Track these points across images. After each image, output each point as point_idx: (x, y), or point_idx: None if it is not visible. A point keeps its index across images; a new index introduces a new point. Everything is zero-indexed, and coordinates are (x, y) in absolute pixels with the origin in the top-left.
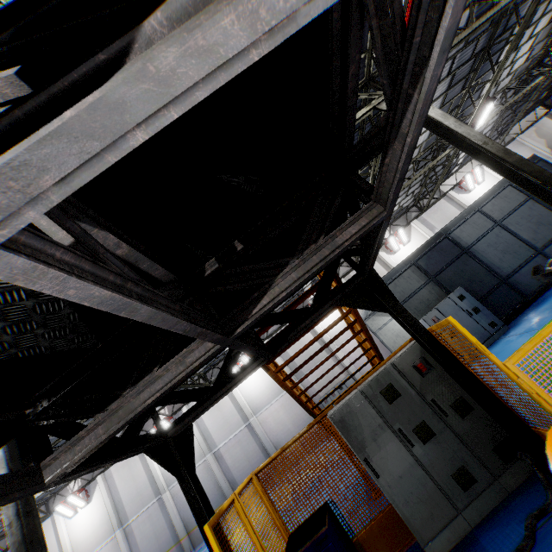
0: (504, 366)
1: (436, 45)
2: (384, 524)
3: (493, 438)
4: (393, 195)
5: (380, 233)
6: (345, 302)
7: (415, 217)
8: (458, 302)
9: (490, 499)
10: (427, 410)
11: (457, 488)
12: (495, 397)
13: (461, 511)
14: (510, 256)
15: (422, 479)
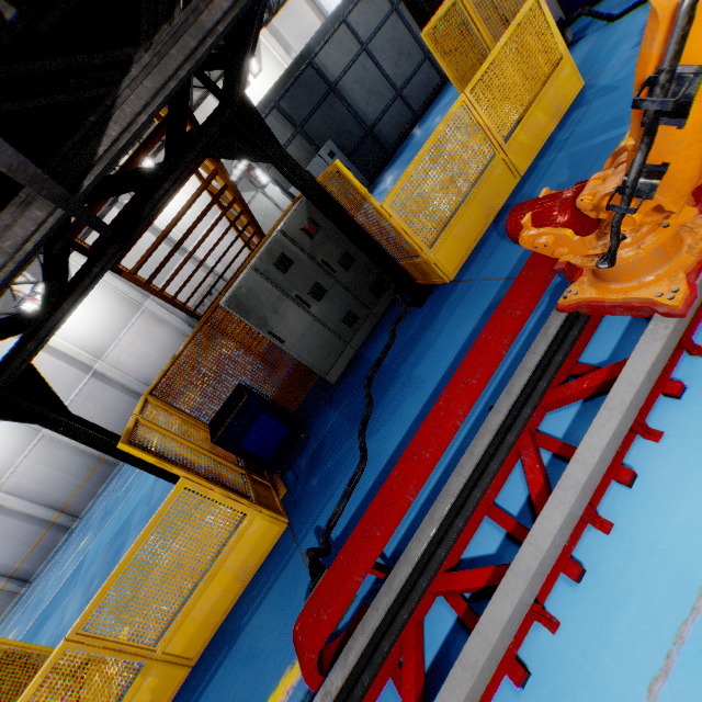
0: (381, 209)
1: None
2: (292, 381)
3: (370, 281)
4: None
5: (258, 21)
6: (214, 151)
7: (263, 25)
8: (329, 161)
9: (367, 327)
10: (319, 271)
11: (346, 328)
12: (374, 240)
13: (349, 343)
14: (375, 98)
15: (320, 331)
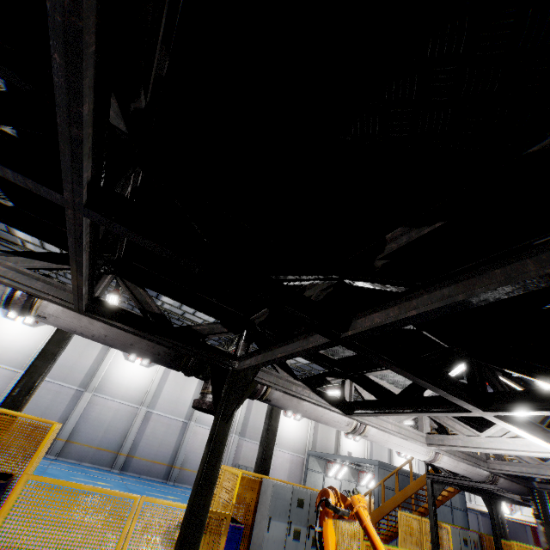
0: None
1: None
2: None
3: None
4: None
5: None
6: (484, 499)
7: None
8: None
9: None
10: None
11: None
12: None
13: None
14: None
15: None
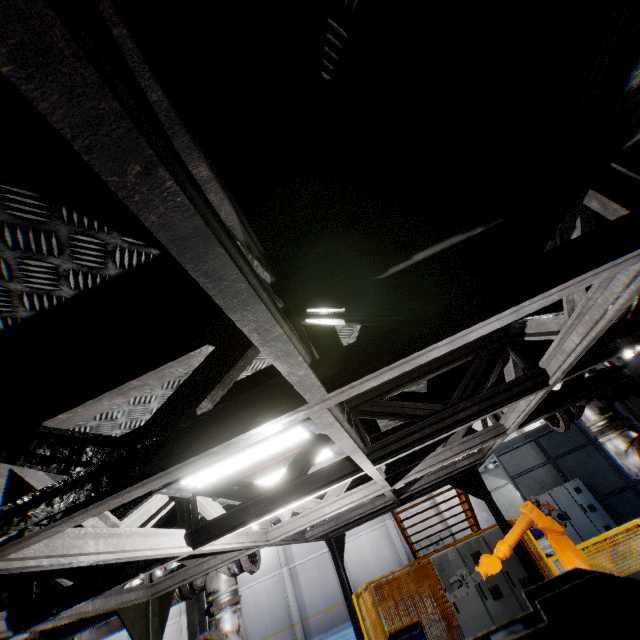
0: (547, 561)
1: (496, 443)
2: None
3: None
4: (486, 457)
5: (481, 463)
6: (456, 484)
7: None
8: (573, 493)
9: None
10: (501, 577)
11: None
12: (542, 579)
13: None
14: None
15: (488, 623)
